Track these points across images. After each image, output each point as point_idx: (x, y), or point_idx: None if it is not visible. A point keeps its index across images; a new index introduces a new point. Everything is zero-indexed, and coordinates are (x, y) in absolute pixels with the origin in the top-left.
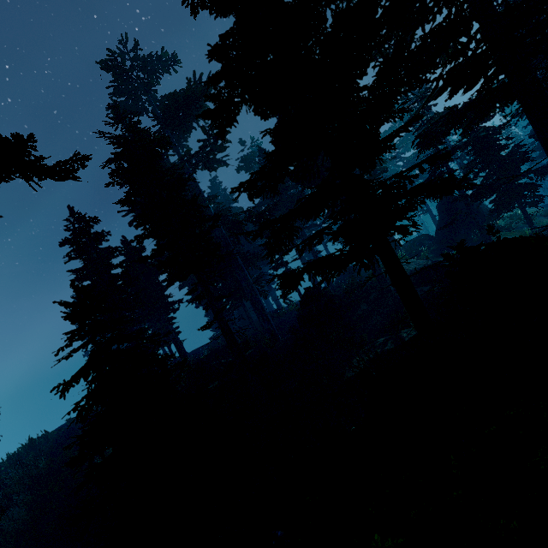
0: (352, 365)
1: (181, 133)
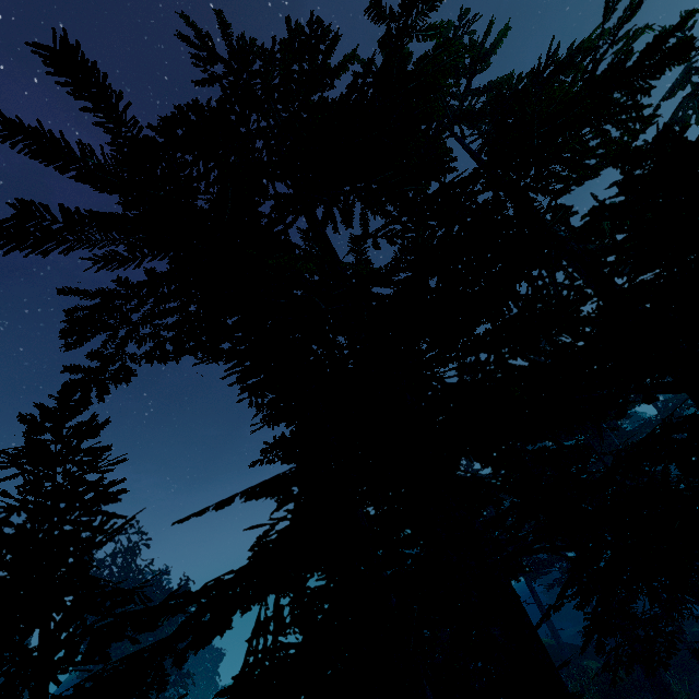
0: None
1: None
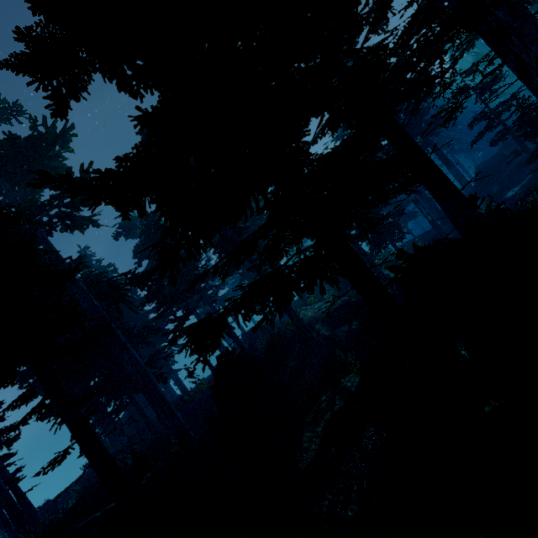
0: (303, 446)
1: (29, 189)
